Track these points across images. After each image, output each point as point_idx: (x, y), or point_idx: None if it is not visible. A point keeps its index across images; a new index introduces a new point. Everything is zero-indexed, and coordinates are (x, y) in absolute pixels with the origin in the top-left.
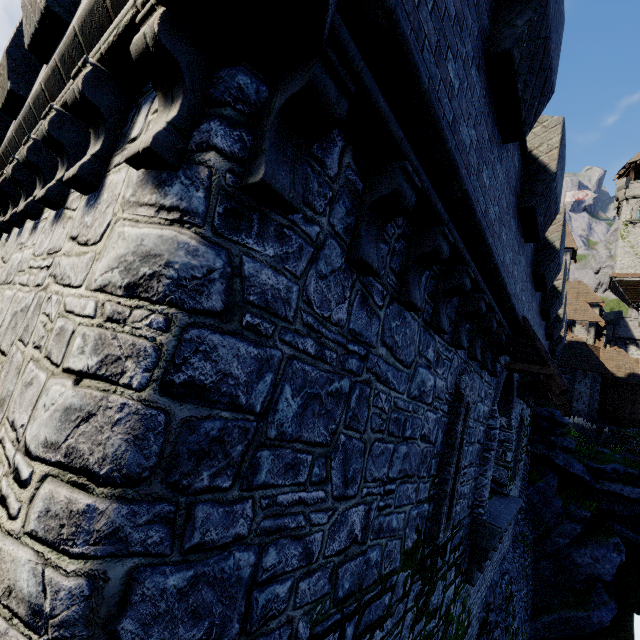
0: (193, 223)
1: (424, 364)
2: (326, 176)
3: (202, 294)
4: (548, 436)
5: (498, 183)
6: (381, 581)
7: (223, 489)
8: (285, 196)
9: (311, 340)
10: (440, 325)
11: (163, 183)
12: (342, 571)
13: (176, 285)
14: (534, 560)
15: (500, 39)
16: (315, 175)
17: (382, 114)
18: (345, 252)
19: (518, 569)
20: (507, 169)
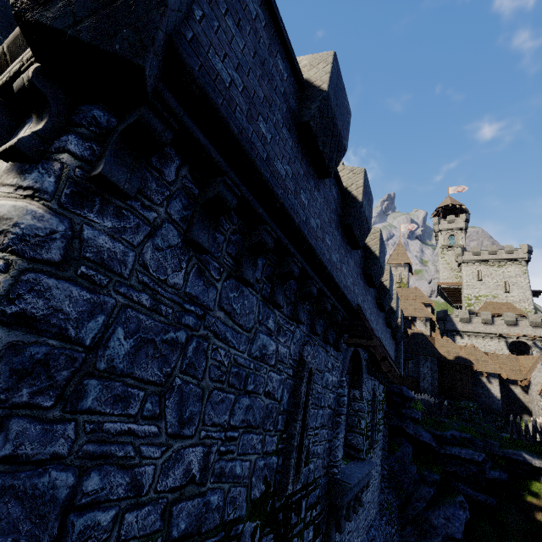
0: (42, 198)
1: (265, 331)
2: (164, 180)
3: (43, 248)
4: (400, 409)
5: (317, 204)
6: (224, 527)
7: (44, 408)
8: (120, 186)
9: (146, 295)
10: (275, 300)
11: (25, 171)
12: (177, 509)
13: (20, 239)
14: (400, 527)
15: (303, 115)
16: (154, 178)
17: (202, 145)
18: (182, 234)
19: (386, 537)
20: (326, 196)
